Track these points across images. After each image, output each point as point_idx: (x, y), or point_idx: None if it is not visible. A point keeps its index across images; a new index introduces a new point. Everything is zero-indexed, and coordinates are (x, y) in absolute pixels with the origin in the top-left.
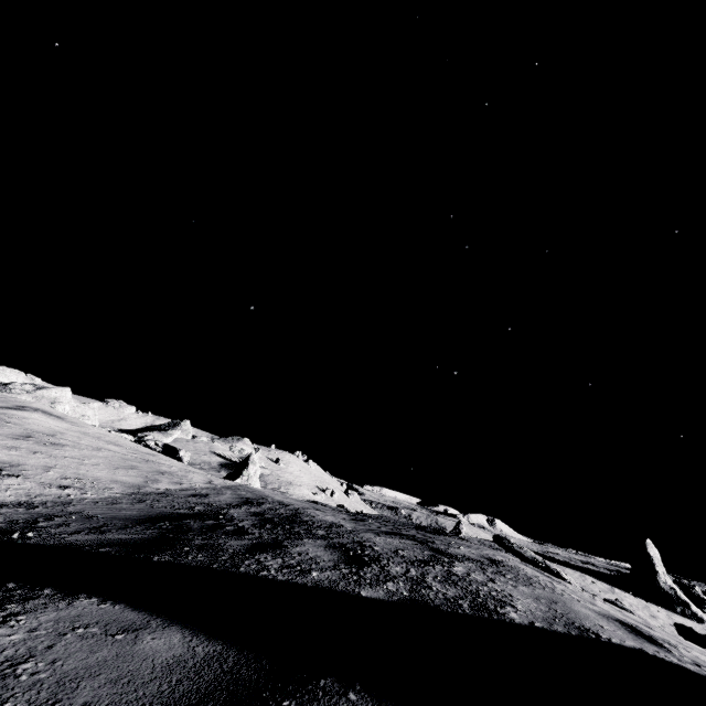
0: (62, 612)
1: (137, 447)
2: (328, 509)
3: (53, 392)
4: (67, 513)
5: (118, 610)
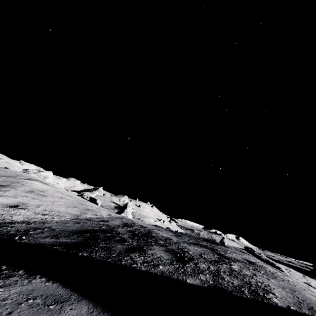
0: (24, 287)
1: (78, 198)
2: (163, 229)
3: (45, 173)
4: (44, 227)
5: (55, 287)
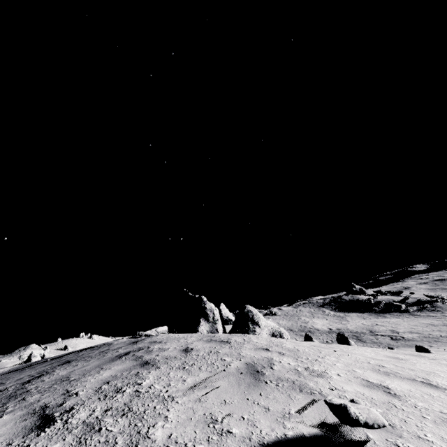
0: None
1: None
2: None
3: None
4: None
5: None
